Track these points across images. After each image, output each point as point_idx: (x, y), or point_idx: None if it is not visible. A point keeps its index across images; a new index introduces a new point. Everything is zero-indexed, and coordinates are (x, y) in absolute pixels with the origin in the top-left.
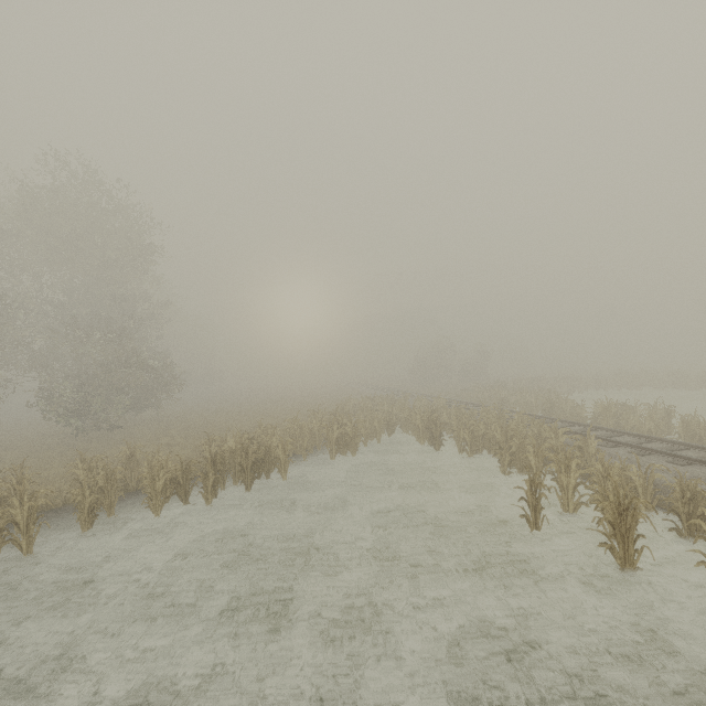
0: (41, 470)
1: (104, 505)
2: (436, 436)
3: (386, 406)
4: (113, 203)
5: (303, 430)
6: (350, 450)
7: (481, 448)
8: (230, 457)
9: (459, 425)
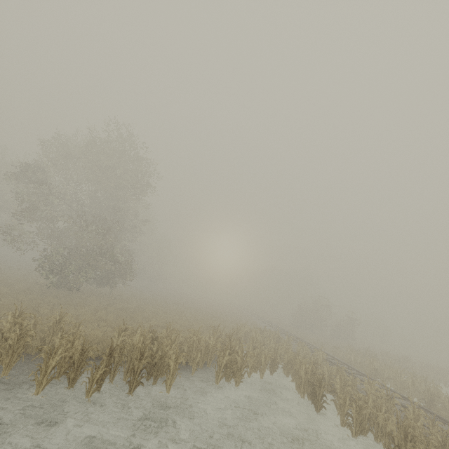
0: (3, 309)
1: (4, 363)
2: (318, 395)
3: (273, 342)
4: (136, 155)
5: (200, 344)
6: (234, 379)
7: (366, 429)
8: (129, 351)
9: (342, 390)
